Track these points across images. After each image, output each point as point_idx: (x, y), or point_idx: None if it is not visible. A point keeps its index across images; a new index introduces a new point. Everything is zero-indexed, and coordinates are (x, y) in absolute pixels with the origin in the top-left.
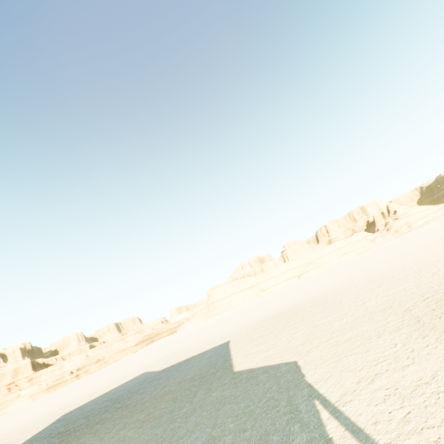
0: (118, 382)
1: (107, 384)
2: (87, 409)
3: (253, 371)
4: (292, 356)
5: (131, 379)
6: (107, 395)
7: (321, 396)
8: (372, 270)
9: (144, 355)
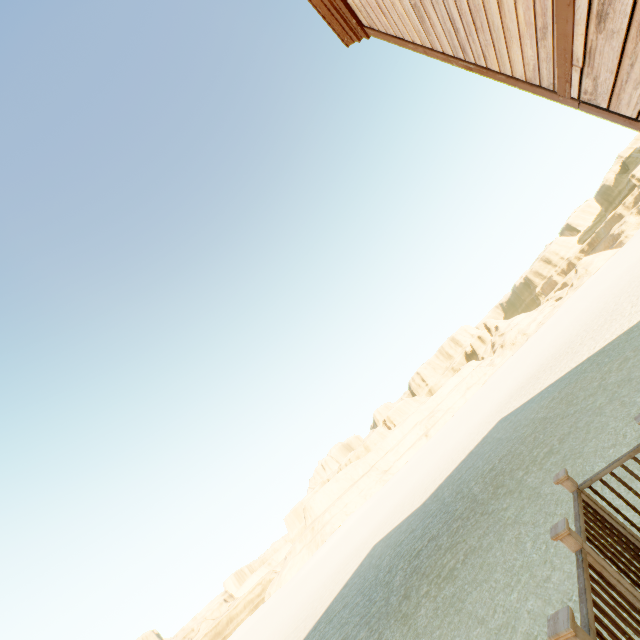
0: (329, 590)
1: (295, 621)
2: (375, 572)
3: None
4: None
5: (364, 558)
6: (373, 563)
7: None
8: (582, 317)
9: (258, 629)
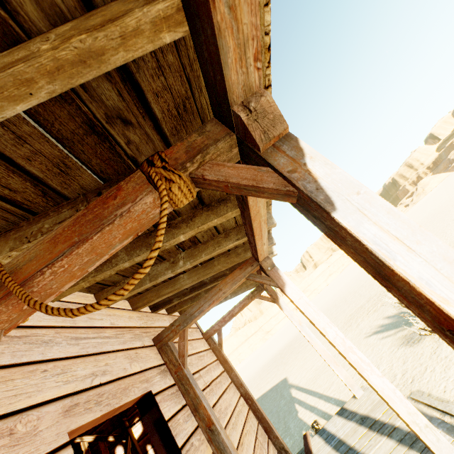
0: None
1: None
2: None
3: (264, 394)
4: (284, 375)
5: None
6: None
7: (293, 385)
8: (340, 293)
9: None
